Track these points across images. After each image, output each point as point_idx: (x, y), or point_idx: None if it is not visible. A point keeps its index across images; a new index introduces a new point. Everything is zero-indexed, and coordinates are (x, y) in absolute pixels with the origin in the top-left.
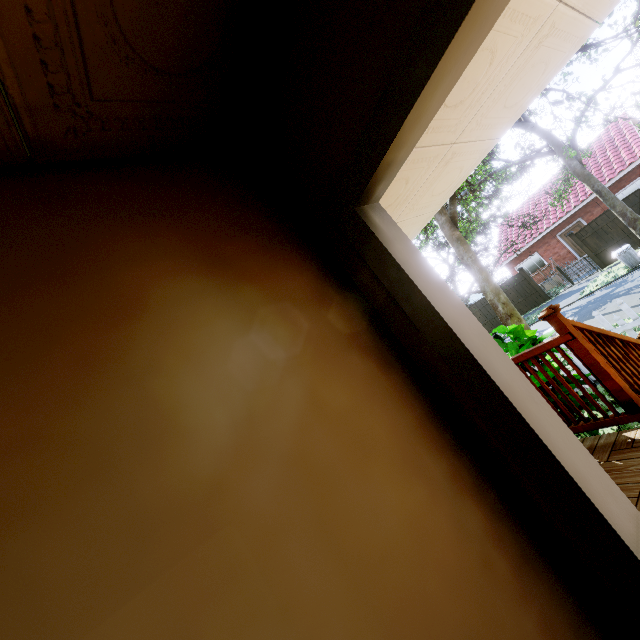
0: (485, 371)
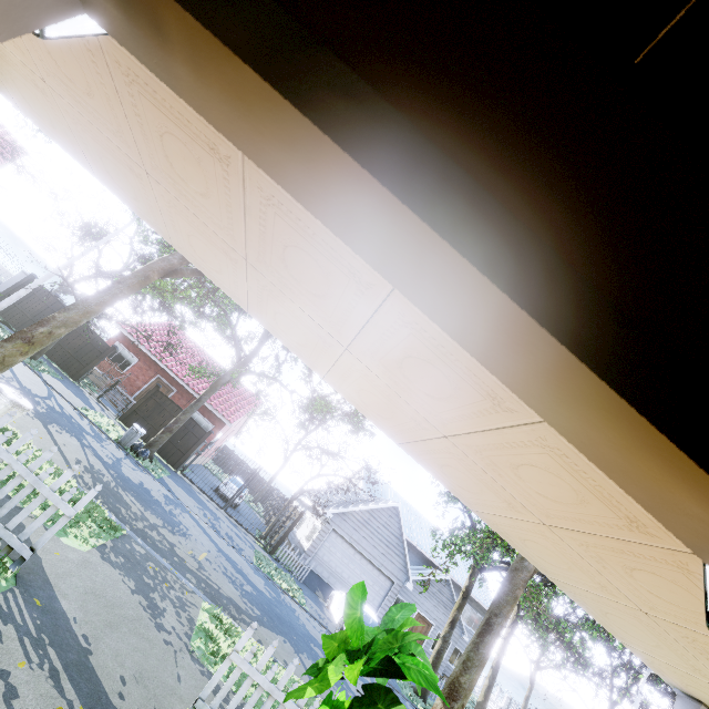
0: None
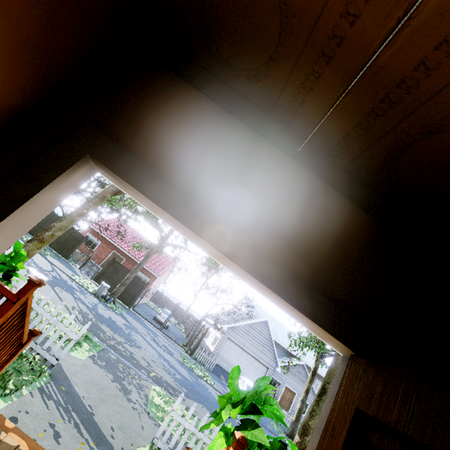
0: None
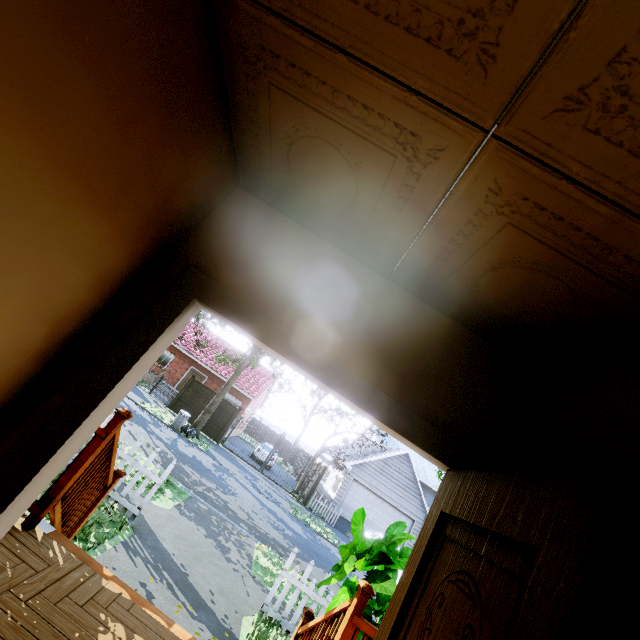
0: (70, 437)
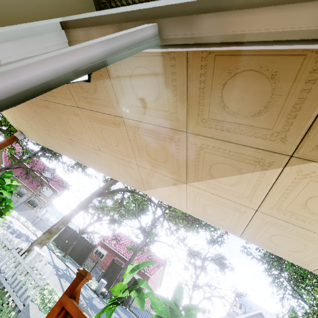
0: None
